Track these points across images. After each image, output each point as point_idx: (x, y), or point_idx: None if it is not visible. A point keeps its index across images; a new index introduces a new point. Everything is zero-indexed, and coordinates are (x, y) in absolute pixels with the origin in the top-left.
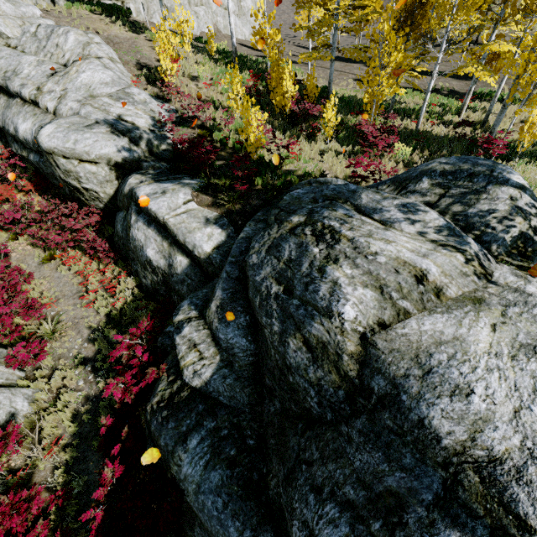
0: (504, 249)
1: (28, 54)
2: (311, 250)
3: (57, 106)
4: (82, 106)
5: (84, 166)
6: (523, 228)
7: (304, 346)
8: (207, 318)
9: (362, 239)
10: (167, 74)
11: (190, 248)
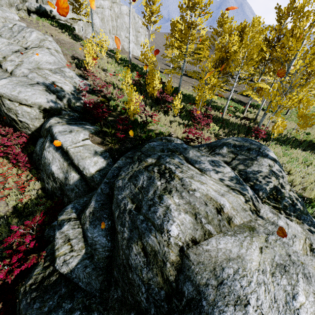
0: (266, 195)
1: (3, 38)
2: (156, 183)
3: (14, 69)
4: (30, 73)
5: (22, 107)
6: (275, 183)
7: (142, 251)
8: (82, 220)
9: (187, 179)
10: (88, 65)
11: (81, 169)
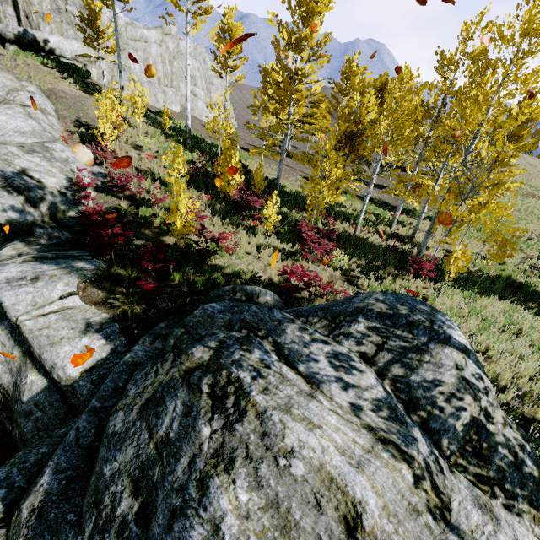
0: (457, 444)
1: None
2: (199, 430)
3: None
4: None
5: None
6: (474, 412)
7: None
8: (11, 529)
9: (277, 415)
10: (105, 137)
11: (48, 368)
